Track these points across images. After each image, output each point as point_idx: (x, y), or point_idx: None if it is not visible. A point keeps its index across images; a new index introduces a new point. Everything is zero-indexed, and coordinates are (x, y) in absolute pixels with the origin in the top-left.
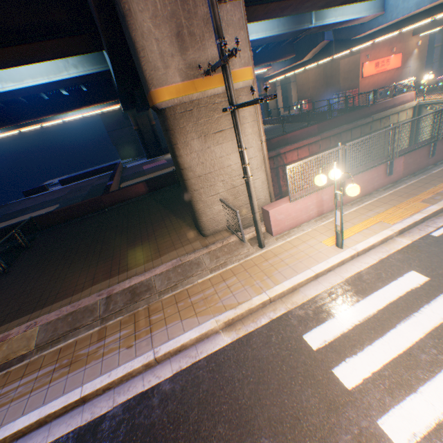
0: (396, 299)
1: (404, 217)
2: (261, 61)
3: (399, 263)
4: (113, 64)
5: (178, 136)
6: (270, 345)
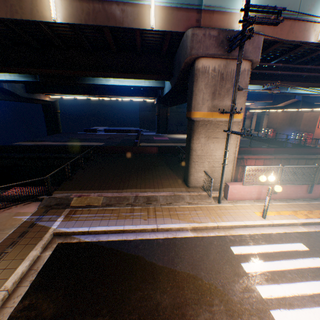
0: (286, 251)
1: (308, 217)
2: (248, 99)
3: (295, 237)
4: (171, 89)
5: (195, 134)
6: (213, 244)
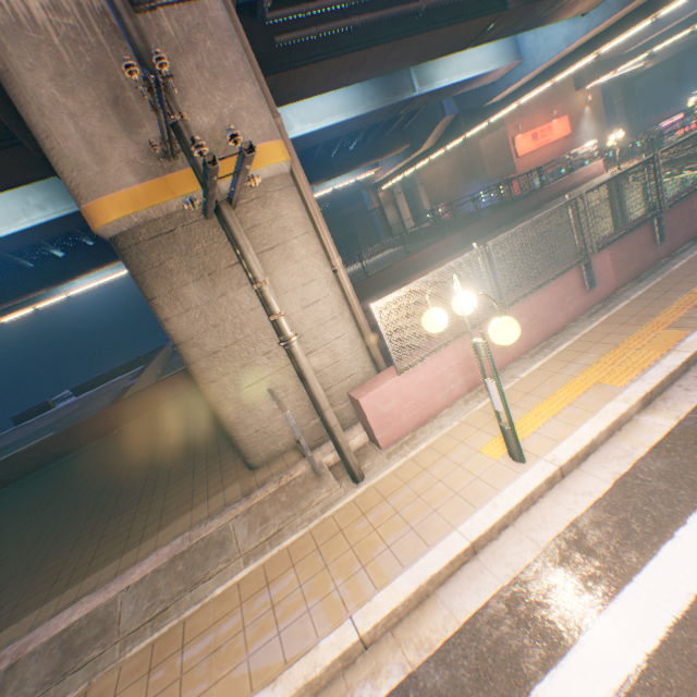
0: (692, 607)
1: (644, 366)
2: (361, 160)
3: (664, 484)
4: None
5: (154, 283)
6: None
